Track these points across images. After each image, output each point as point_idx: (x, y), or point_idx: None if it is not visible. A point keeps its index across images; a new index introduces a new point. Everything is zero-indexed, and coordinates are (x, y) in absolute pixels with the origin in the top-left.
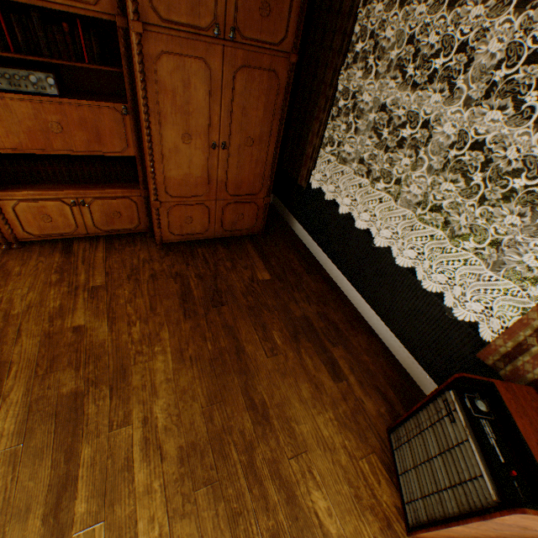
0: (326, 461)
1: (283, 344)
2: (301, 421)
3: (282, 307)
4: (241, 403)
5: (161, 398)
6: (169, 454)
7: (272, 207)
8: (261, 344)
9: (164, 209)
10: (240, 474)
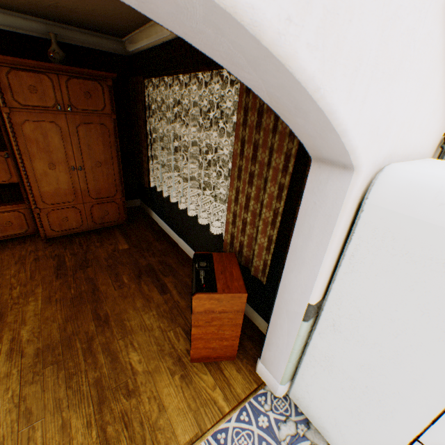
0: (145, 336)
1: (129, 281)
2: (132, 319)
3: (133, 262)
4: (90, 317)
5: (29, 325)
6: (28, 353)
7: (140, 207)
8: (113, 284)
9: (44, 214)
10: (81, 354)
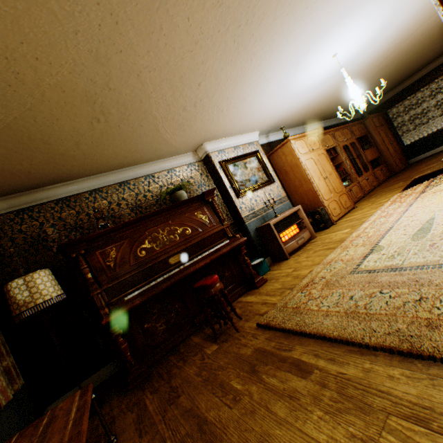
0: None
1: None
2: None
3: None
4: None
5: None
6: None
7: None
8: None
9: (393, 161)
10: None
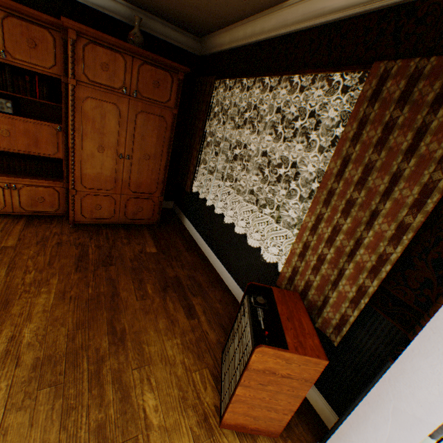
0: (165, 372)
1: (153, 292)
2: (152, 344)
3: (160, 269)
4: (104, 329)
5: (34, 322)
6: (25, 362)
7: (172, 210)
8: (135, 291)
9: (79, 196)
10: (86, 379)
